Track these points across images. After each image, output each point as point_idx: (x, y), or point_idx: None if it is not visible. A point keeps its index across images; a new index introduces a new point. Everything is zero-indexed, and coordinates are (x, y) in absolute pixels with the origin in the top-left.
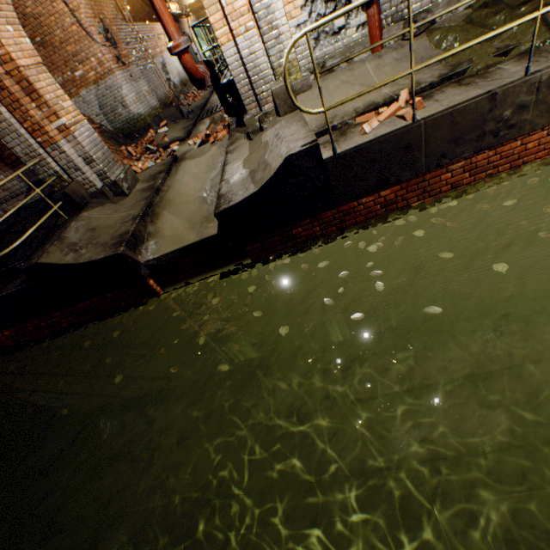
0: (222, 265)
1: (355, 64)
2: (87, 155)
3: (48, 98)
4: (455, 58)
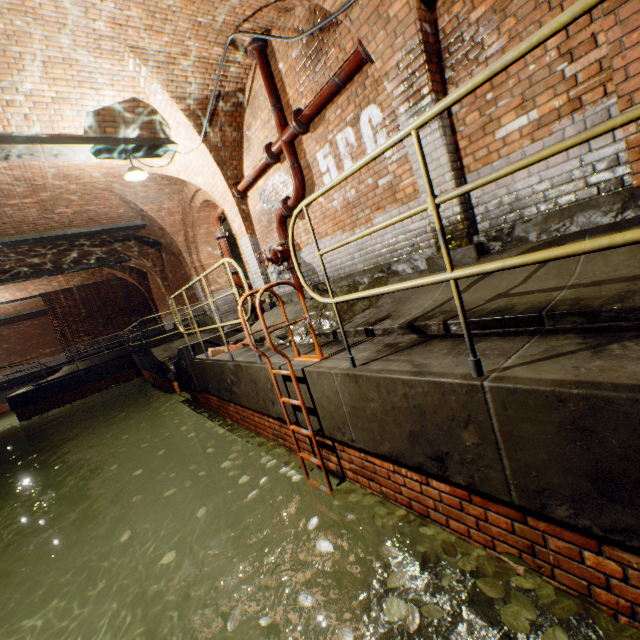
0: None
1: (289, 304)
2: (217, 306)
3: (211, 277)
4: None
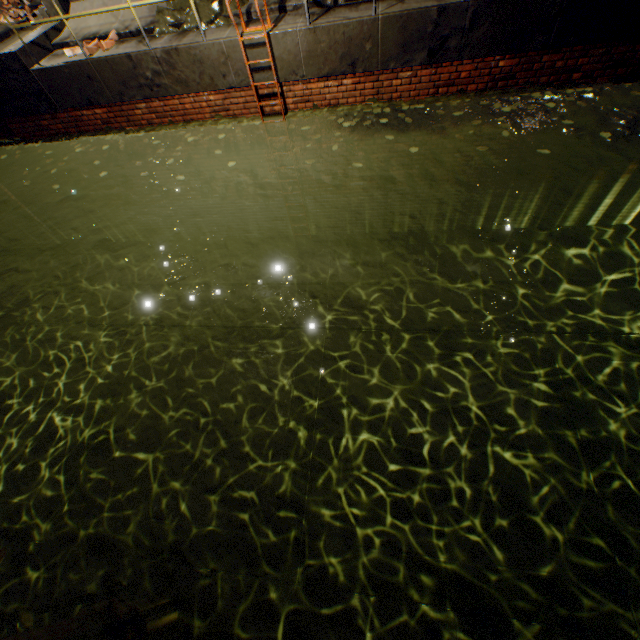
0: (6, 137)
1: None
2: None
3: None
4: (159, 17)
